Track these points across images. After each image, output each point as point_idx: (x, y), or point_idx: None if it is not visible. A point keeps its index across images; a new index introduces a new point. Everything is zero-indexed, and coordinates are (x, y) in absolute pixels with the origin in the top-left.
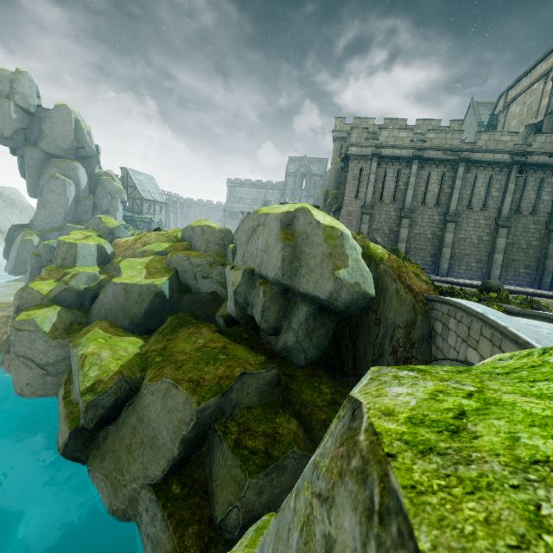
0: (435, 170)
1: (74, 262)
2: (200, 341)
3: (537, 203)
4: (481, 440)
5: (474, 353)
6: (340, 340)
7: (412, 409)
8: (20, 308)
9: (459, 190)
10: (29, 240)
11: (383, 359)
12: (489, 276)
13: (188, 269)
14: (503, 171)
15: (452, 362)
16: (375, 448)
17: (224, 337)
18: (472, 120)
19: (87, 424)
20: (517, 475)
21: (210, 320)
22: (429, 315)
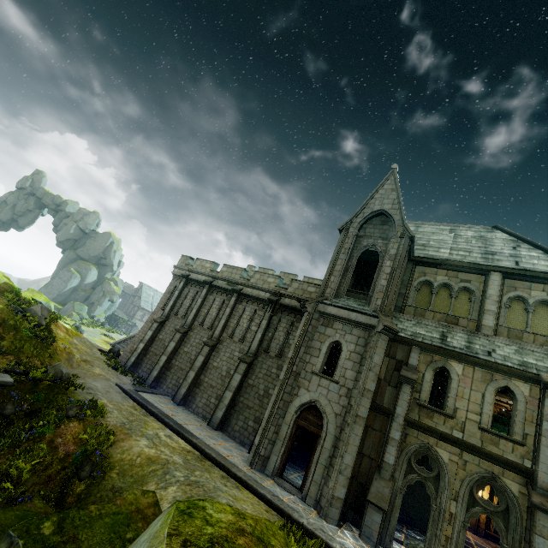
0: (219, 297)
1: None
2: None
3: (284, 346)
4: None
5: None
6: None
7: None
8: None
9: (226, 317)
10: None
11: None
12: (212, 415)
13: None
14: (265, 308)
15: None
16: None
17: None
18: None
19: None
20: None
21: None
22: None
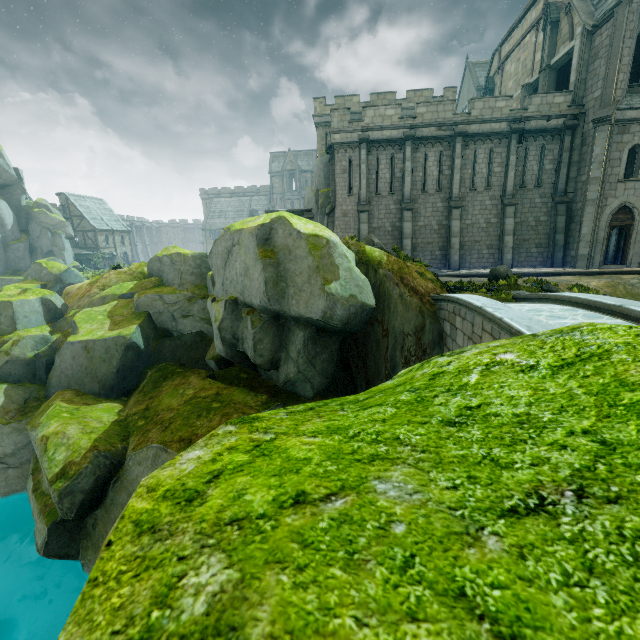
0: (431, 150)
1: (14, 325)
2: (189, 392)
3: (540, 174)
4: (204, 506)
5: None
6: (348, 360)
7: (179, 478)
8: None
9: (459, 170)
10: None
11: (396, 373)
12: (502, 261)
13: (163, 309)
14: (502, 142)
15: None
16: (109, 536)
17: (217, 382)
18: (470, 85)
19: (66, 515)
20: (198, 543)
21: (200, 365)
22: (438, 316)
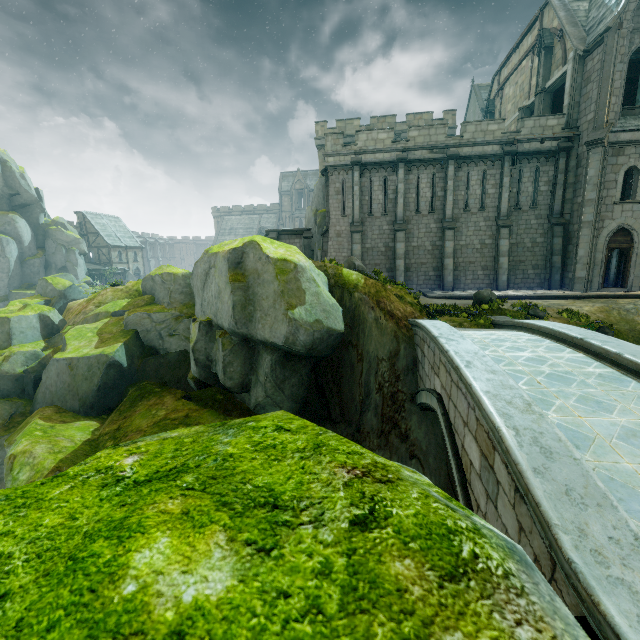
0: (423, 172)
1: (9, 340)
2: (161, 413)
3: (535, 195)
4: None
5: (438, 381)
6: (322, 384)
7: None
8: None
9: (452, 192)
10: None
11: (370, 399)
12: (497, 282)
13: (151, 327)
14: (496, 164)
15: (426, 392)
16: None
17: (190, 403)
18: (475, 107)
19: None
20: None
21: (182, 384)
22: (414, 341)
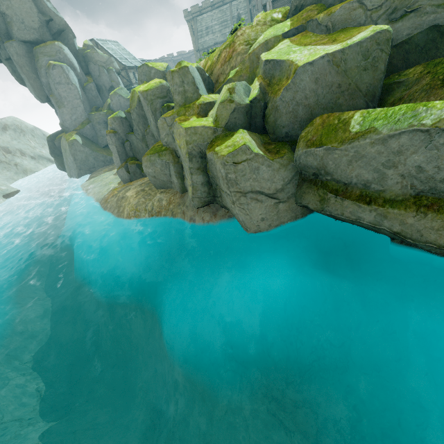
0: None
1: (197, 90)
2: None
3: None
4: None
5: None
6: None
7: None
8: (191, 154)
9: None
10: (74, 141)
11: None
12: None
13: (364, 20)
14: None
15: None
16: None
17: None
18: None
19: None
20: None
21: None
22: None
